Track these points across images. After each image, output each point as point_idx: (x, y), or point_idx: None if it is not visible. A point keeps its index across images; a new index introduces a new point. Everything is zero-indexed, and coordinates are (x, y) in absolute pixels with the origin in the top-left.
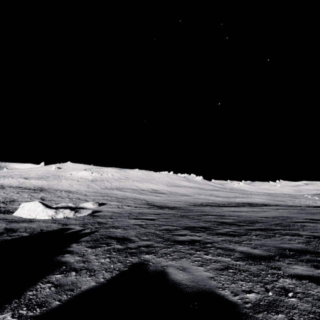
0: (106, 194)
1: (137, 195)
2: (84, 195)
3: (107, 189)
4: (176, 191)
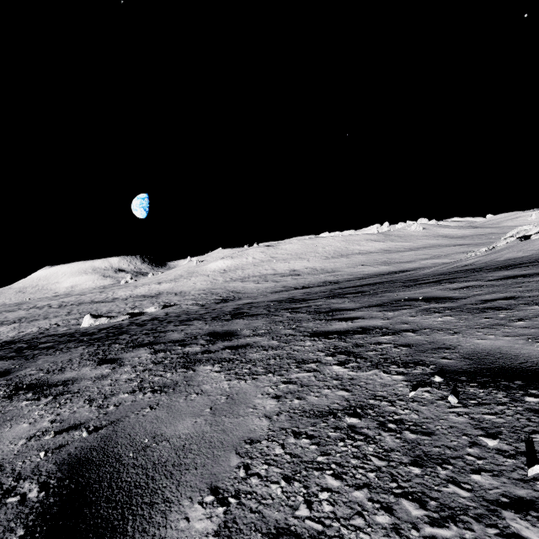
0: (214, 290)
1: (249, 285)
2: (184, 296)
3: (229, 281)
4: (325, 267)
